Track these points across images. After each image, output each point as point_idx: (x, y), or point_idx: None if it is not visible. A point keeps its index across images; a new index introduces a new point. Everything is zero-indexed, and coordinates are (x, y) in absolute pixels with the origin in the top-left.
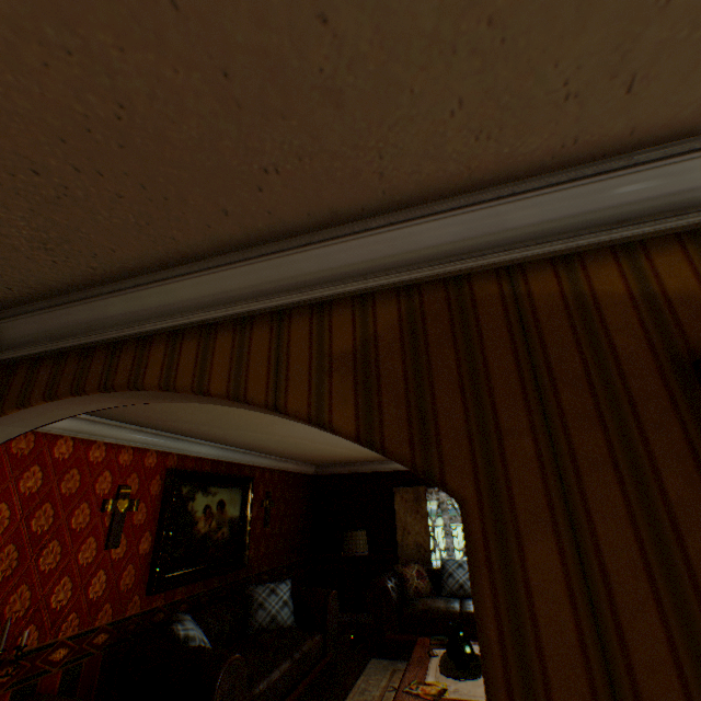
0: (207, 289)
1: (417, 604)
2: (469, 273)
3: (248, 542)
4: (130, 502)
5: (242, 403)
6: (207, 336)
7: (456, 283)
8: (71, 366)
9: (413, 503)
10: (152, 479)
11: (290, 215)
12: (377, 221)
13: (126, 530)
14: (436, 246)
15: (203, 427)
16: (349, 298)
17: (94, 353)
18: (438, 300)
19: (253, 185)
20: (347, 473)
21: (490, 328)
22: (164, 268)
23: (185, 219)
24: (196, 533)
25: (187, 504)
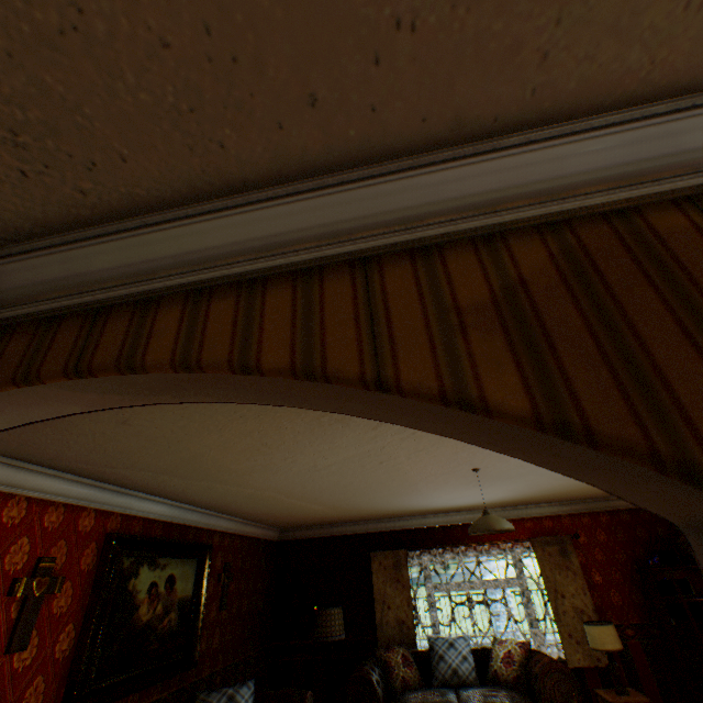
0: (253, 231)
1: (408, 700)
2: (635, 206)
3: (200, 631)
4: (52, 580)
5: (313, 382)
6: (250, 294)
7: (620, 217)
8: (18, 343)
9: (393, 570)
10: (86, 547)
11: (399, 117)
12: (509, 139)
13: (40, 623)
14: (589, 172)
15: (161, 476)
16: (467, 240)
17: (60, 324)
18: (603, 236)
19: (370, 51)
20: (317, 537)
21: (696, 263)
22: (190, 202)
23: (250, 107)
24: (136, 623)
25: (128, 581)
